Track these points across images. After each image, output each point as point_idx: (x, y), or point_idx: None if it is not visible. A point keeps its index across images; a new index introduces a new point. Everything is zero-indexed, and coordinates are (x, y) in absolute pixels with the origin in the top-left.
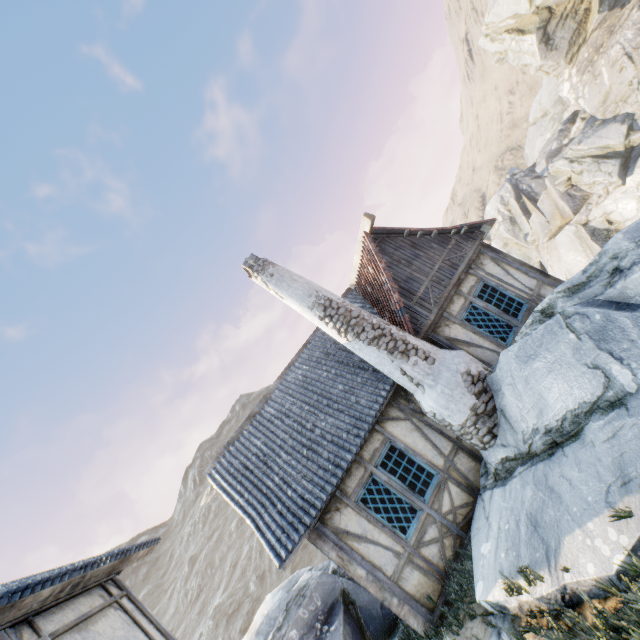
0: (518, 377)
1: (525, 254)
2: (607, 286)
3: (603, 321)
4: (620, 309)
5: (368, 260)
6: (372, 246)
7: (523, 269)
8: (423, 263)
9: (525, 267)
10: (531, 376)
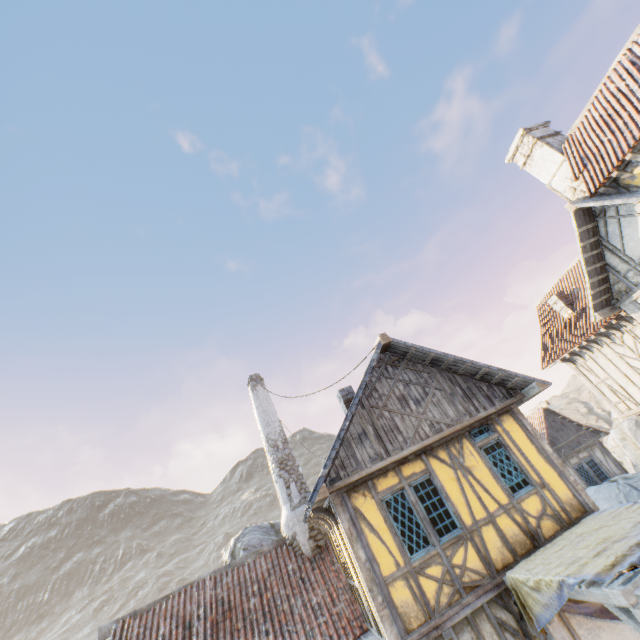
0: (592, 497)
1: (639, 456)
2: (635, 481)
3: (628, 490)
4: (635, 489)
5: (536, 418)
6: (543, 415)
7: (615, 463)
8: (564, 434)
9: (616, 462)
10: (597, 498)
